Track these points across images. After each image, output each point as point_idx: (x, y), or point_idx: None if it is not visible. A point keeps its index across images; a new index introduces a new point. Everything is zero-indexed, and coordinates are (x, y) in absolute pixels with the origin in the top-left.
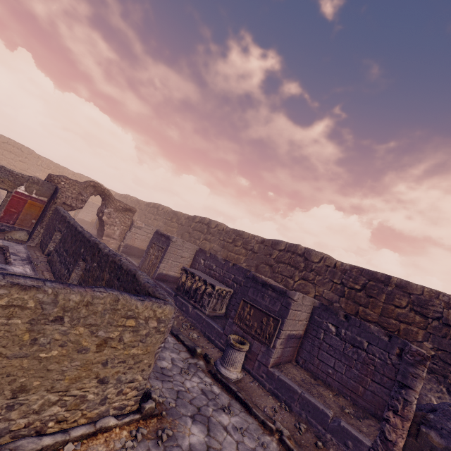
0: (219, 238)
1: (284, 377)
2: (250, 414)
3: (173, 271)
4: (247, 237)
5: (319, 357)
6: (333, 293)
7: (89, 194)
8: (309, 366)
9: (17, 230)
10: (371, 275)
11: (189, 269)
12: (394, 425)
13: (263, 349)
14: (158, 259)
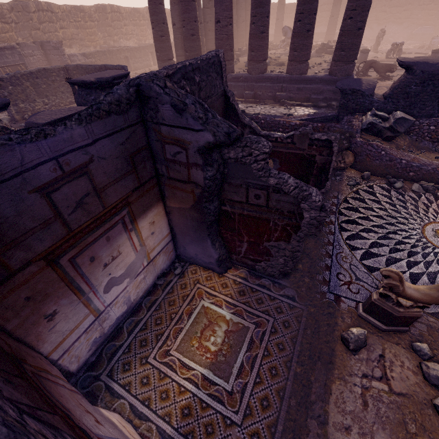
0: None
1: None
2: None
3: None
4: None
5: None
6: None
7: None
8: None
9: None
10: None
11: None
12: None
13: None
14: None
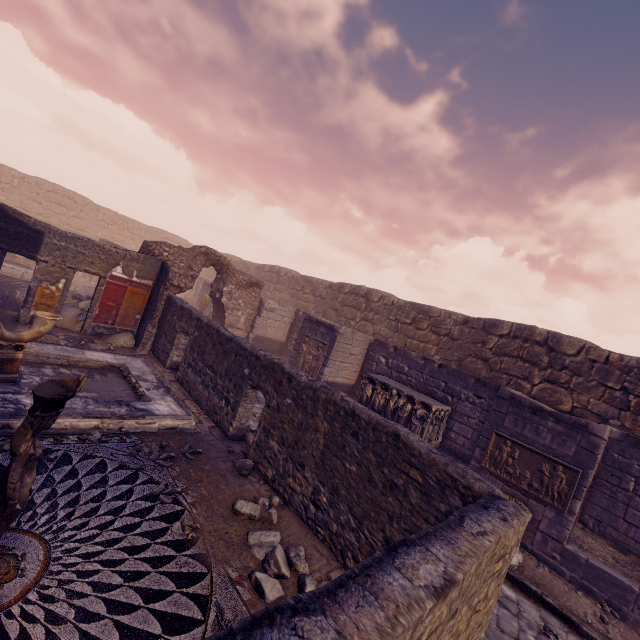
0: (388, 317)
1: (595, 560)
2: (579, 634)
3: (340, 377)
4: (438, 316)
5: (628, 519)
6: (607, 404)
7: (200, 267)
8: (608, 531)
9: (119, 332)
10: None
11: (376, 377)
12: None
13: (548, 515)
14: (319, 361)
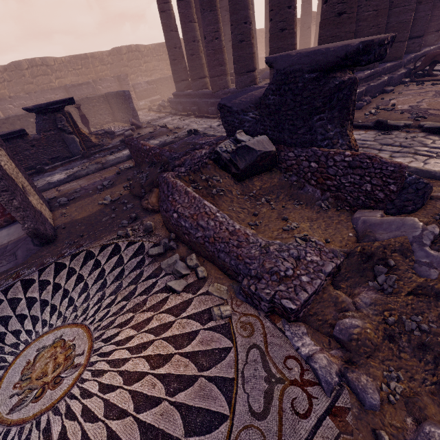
0: None
1: None
2: None
3: None
4: None
5: None
6: (75, 77)
7: None
8: None
9: None
10: (80, 58)
11: None
12: (133, 94)
13: None
14: None
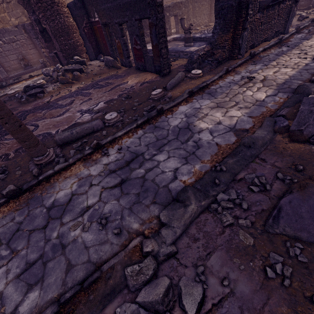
0: None
1: None
2: None
3: None
4: None
5: None
6: None
7: None
8: None
9: None
10: None
11: None
12: None
13: None
14: None
